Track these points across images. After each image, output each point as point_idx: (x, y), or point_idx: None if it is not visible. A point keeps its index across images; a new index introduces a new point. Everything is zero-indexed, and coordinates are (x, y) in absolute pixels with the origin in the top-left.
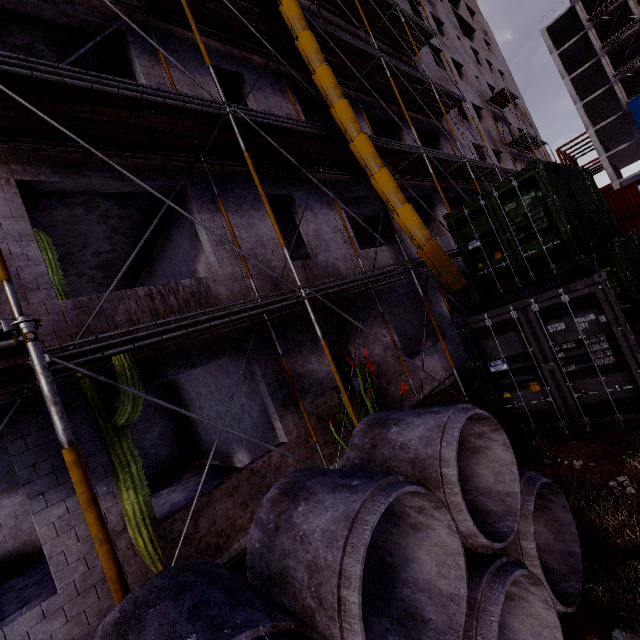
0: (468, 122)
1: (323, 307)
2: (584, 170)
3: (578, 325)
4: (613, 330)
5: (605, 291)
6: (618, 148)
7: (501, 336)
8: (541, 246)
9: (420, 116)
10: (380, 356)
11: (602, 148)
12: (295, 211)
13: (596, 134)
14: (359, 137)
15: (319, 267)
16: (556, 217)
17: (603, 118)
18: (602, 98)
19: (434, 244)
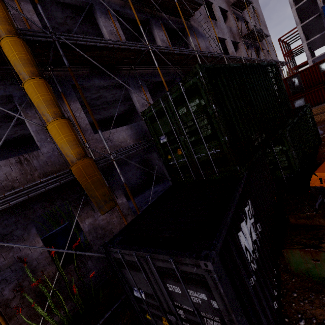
0: (214, 21)
1: (41, 194)
2: (270, 64)
3: (191, 299)
4: (225, 320)
5: (214, 280)
6: (314, 37)
7: (135, 272)
8: (207, 151)
9: (172, 16)
10: (106, 220)
11: (305, 37)
12: (19, 108)
13: (302, 28)
14: (3, 41)
15: (41, 158)
16: (216, 126)
17: (308, 17)
18: (308, 4)
19: (80, 166)
